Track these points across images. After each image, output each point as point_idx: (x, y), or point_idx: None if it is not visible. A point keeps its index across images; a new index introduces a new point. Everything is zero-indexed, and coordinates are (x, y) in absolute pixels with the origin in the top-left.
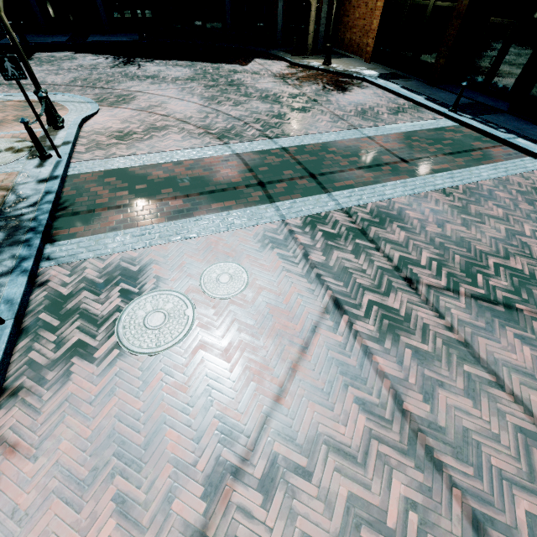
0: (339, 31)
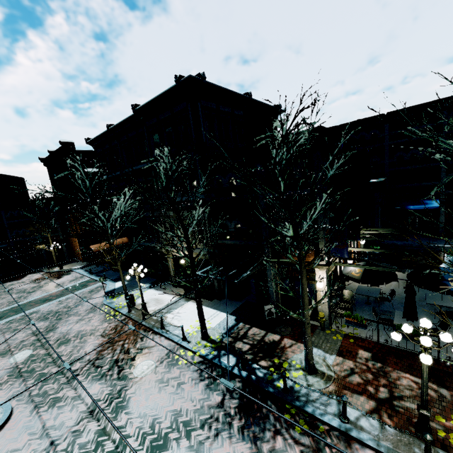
0: (73, 253)
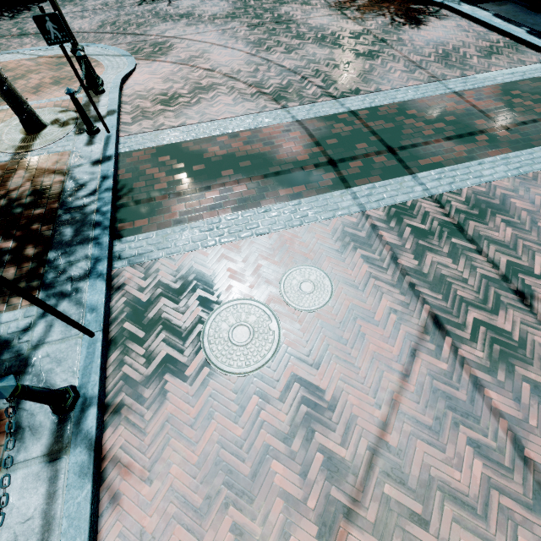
0: None
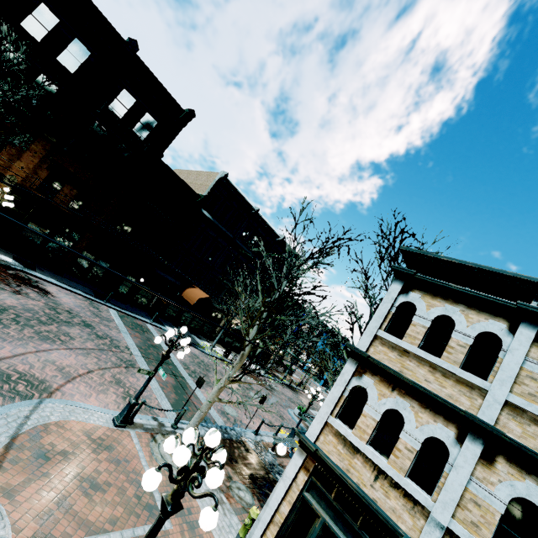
0: None
